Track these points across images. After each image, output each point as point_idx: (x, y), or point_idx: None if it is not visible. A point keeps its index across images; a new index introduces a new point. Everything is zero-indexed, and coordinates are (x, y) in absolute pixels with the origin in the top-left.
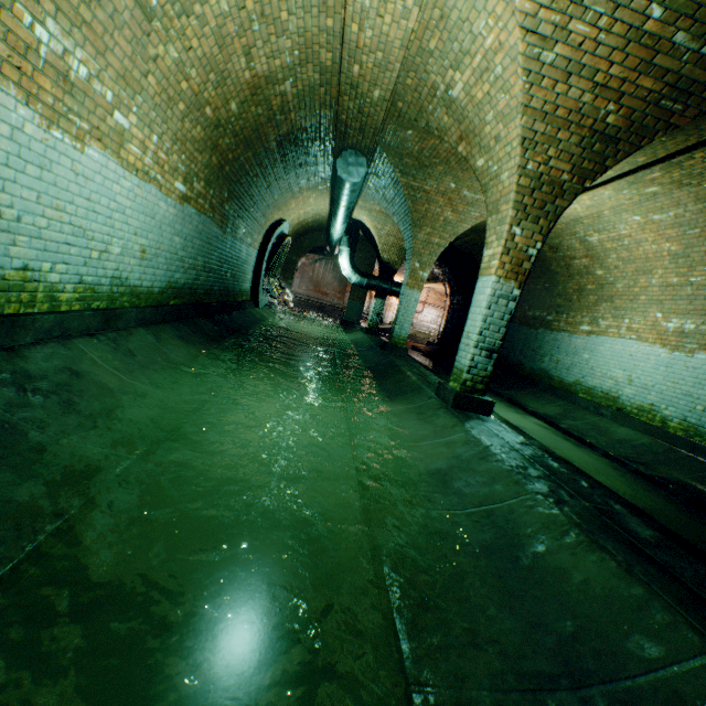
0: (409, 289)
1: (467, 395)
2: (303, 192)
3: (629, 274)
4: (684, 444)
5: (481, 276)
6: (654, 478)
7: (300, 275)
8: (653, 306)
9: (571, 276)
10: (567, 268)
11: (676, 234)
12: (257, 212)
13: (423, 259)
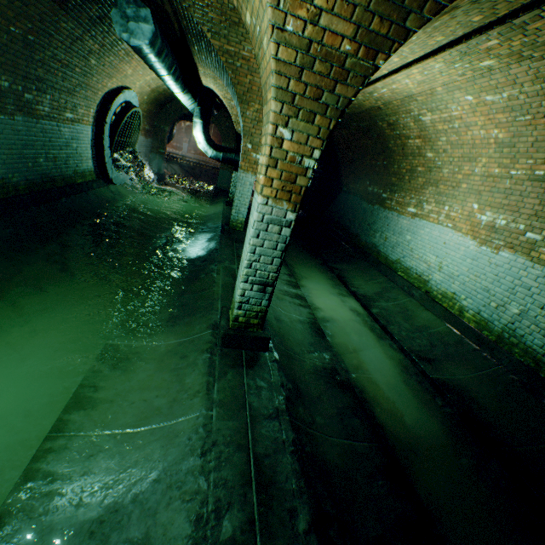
0: (243, 172)
1: (237, 334)
2: (133, 55)
3: (456, 159)
4: (474, 336)
5: (255, 190)
6: (436, 383)
7: (188, 139)
8: (472, 196)
9: (406, 156)
10: (403, 147)
11: (507, 120)
12: (68, 81)
13: (255, 140)
